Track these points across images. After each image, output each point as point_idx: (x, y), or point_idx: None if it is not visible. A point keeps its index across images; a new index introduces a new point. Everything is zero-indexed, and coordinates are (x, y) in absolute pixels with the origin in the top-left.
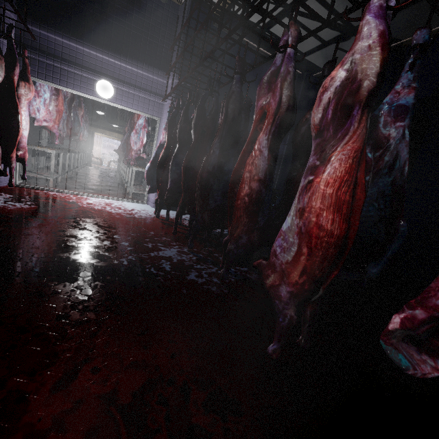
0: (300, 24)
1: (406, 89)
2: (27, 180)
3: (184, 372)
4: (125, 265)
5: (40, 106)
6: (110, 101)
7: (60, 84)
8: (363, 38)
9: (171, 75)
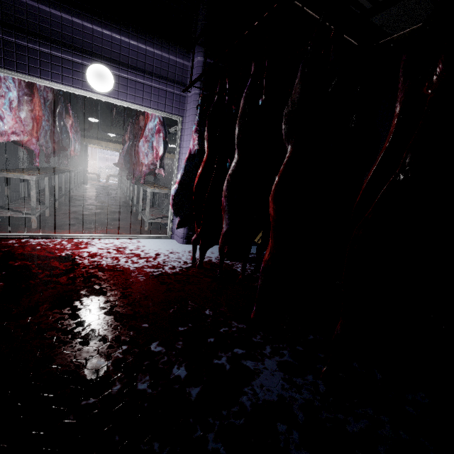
0: None
1: None
2: (0, 220)
3: None
4: None
5: (3, 111)
6: (109, 97)
7: (29, 73)
8: None
9: (196, 51)
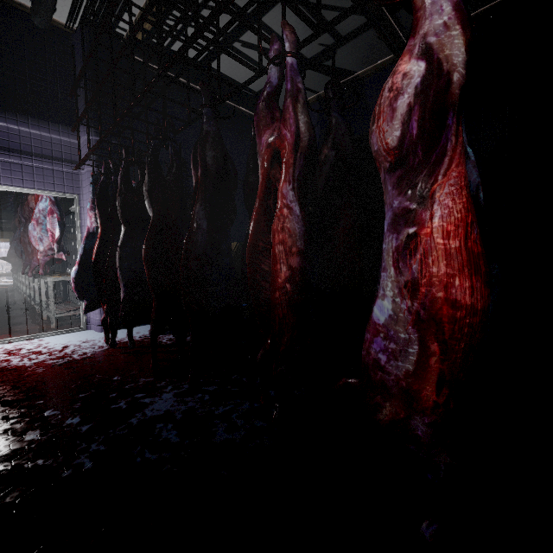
0: (246, 57)
1: None
2: None
3: None
4: (90, 469)
5: None
6: None
7: None
8: (433, 18)
9: (82, 130)
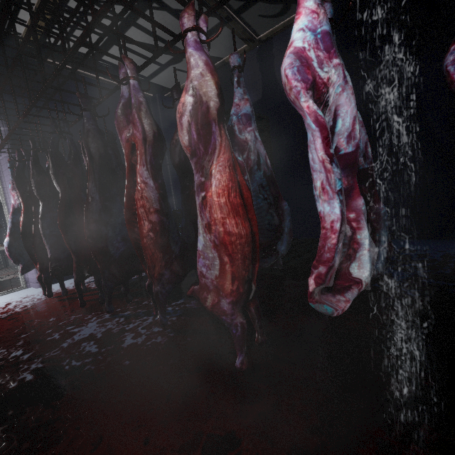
0: (131, 51)
1: (242, 102)
2: None
3: (166, 449)
4: (31, 380)
5: None
6: None
7: None
8: (194, 69)
9: None
